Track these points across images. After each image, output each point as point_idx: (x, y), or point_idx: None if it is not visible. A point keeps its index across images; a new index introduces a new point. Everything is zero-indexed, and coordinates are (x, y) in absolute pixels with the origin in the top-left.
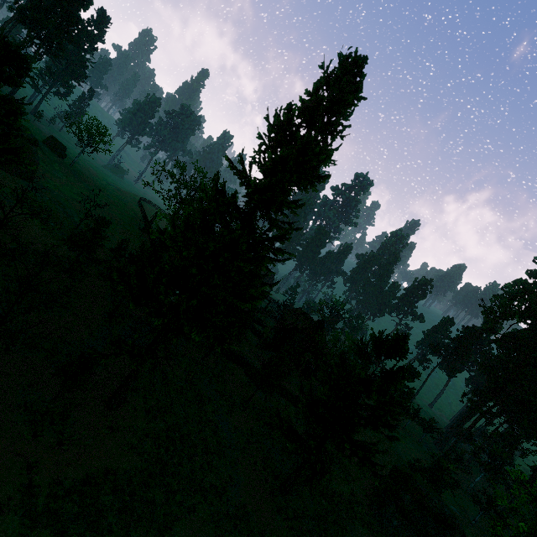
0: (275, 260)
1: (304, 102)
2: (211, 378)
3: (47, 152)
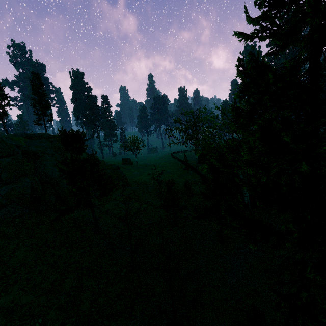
0: None
1: None
2: None
3: (125, 167)
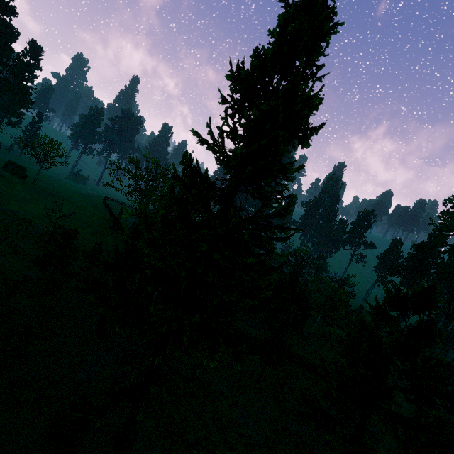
0: (278, 240)
1: (279, 37)
2: (216, 366)
3: (7, 176)
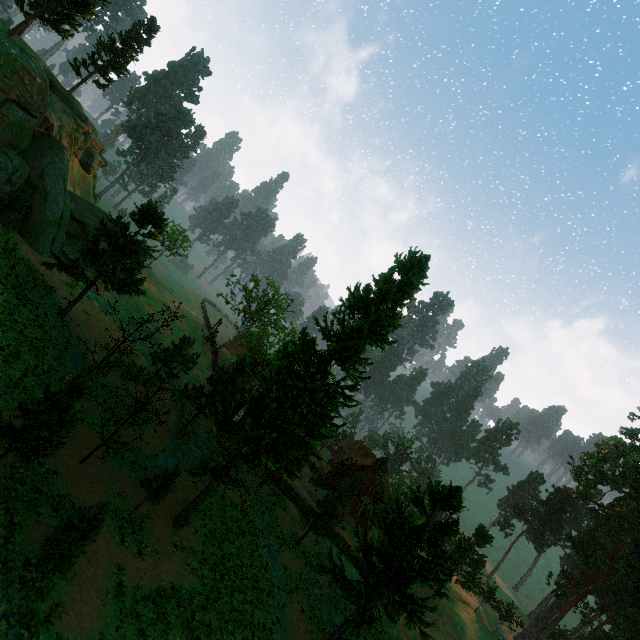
0: (345, 405)
1: (379, 288)
2: (264, 511)
3: None
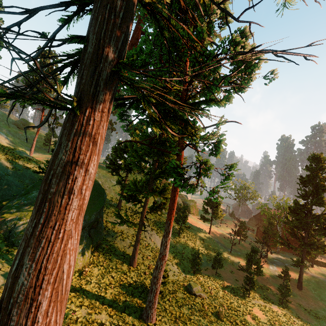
0: None
1: (312, 175)
2: (325, 276)
3: None
